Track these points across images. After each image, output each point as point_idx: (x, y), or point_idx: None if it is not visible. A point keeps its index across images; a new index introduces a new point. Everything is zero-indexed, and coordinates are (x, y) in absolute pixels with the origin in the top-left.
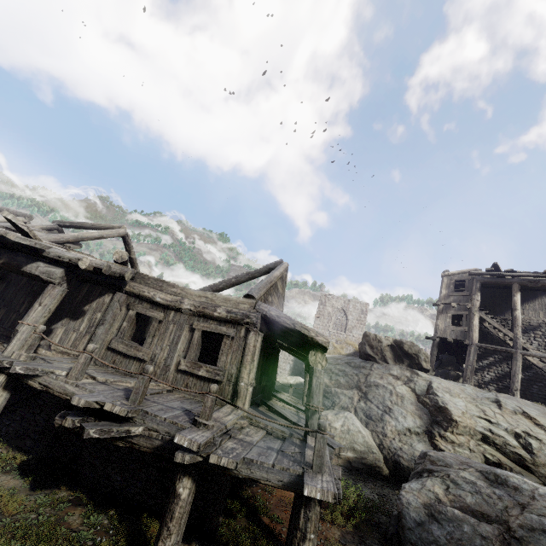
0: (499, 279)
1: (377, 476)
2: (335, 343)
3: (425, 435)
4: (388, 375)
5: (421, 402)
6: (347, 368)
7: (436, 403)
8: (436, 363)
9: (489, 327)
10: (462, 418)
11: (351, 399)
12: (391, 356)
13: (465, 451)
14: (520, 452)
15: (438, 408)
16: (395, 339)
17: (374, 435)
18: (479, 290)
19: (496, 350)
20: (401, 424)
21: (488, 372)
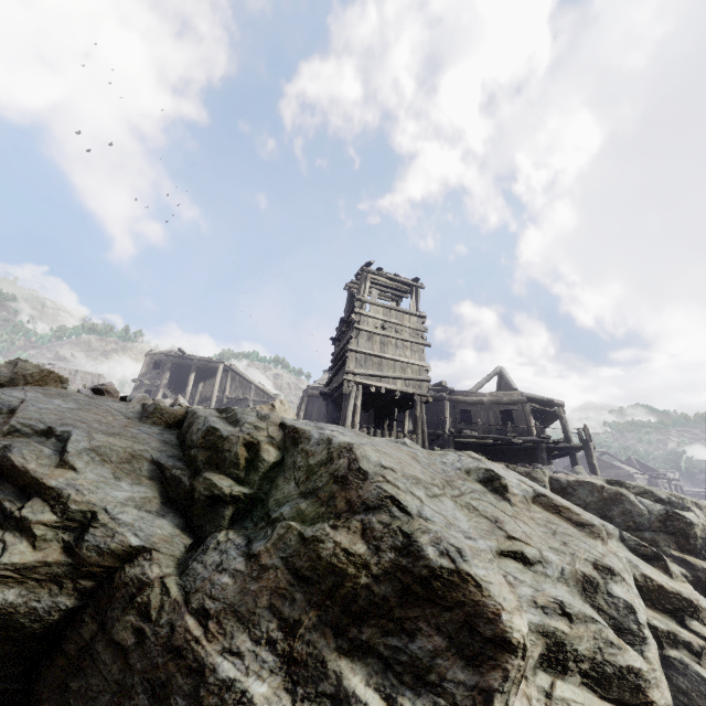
0: (185, 361)
1: None
2: None
3: None
4: None
5: None
6: None
7: None
8: None
9: None
10: None
11: None
12: None
13: None
14: None
15: None
16: None
17: None
18: (169, 369)
19: None
20: None
21: None
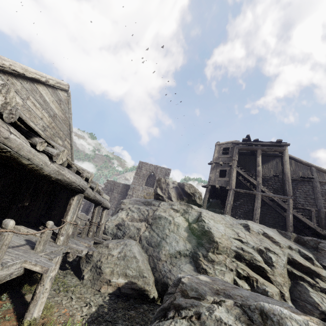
0: (250, 146)
1: (145, 299)
2: (146, 195)
3: (192, 256)
4: (170, 209)
5: (191, 228)
6: (141, 206)
7: (203, 228)
8: (207, 204)
9: (241, 179)
10: (222, 239)
11: (138, 229)
12: (175, 195)
13: (222, 268)
14: (264, 265)
15: (204, 232)
16: (179, 183)
17: (150, 259)
18: (237, 154)
19: (246, 192)
20: (173, 248)
21: (239, 209)
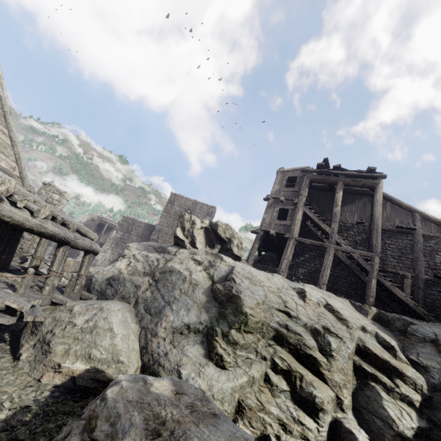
0: (327, 176)
1: None
2: None
3: (206, 333)
4: (190, 259)
5: (214, 290)
6: (152, 253)
7: (229, 292)
8: (257, 258)
9: (310, 225)
10: (256, 310)
11: (136, 287)
12: (202, 240)
13: (250, 355)
14: (316, 355)
15: (231, 297)
16: (211, 222)
17: (142, 334)
18: (307, 186)
19: (313, 244)
20: (180, 318)
21: (302, 268)
